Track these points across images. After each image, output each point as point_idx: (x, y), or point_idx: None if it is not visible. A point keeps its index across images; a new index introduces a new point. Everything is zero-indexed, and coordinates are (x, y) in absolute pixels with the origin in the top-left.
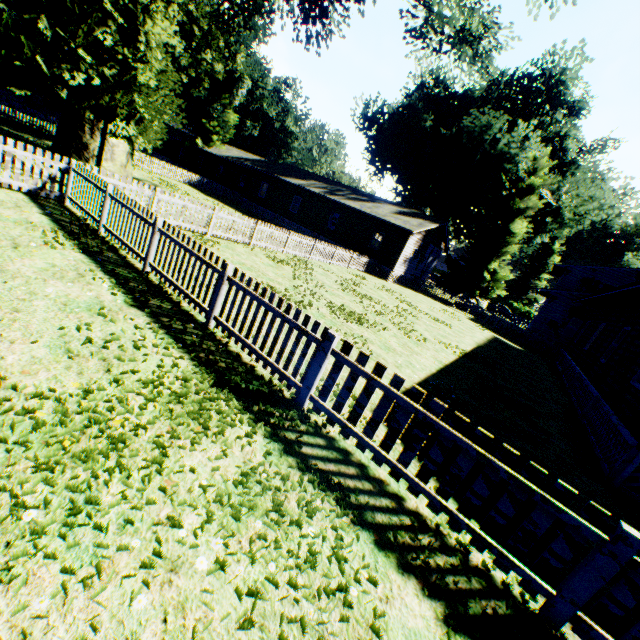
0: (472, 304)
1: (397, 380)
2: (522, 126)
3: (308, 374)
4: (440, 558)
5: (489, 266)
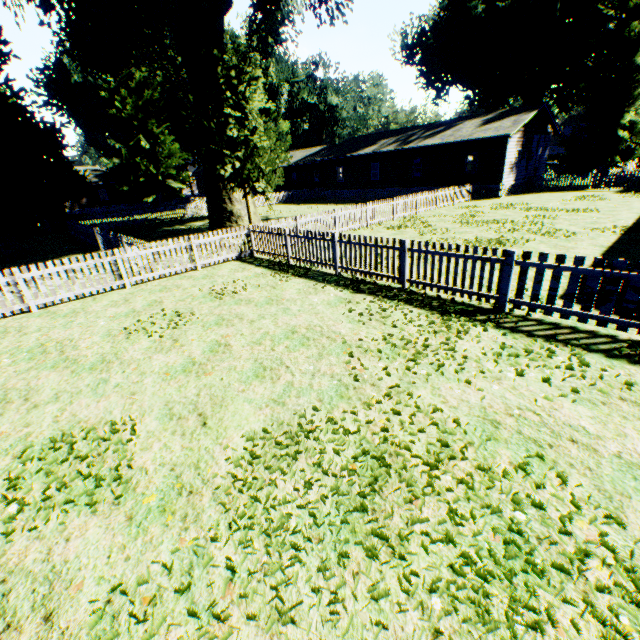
0: (614, 175)
1: (578, 260)
2: None
3: (501, 286)
4: None
5: (622, 121)
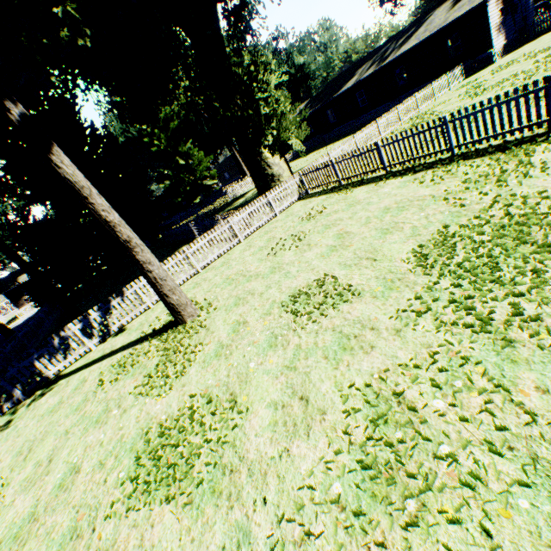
0: None
1: None
2: None
3: (550, 108)
4: None
5: None
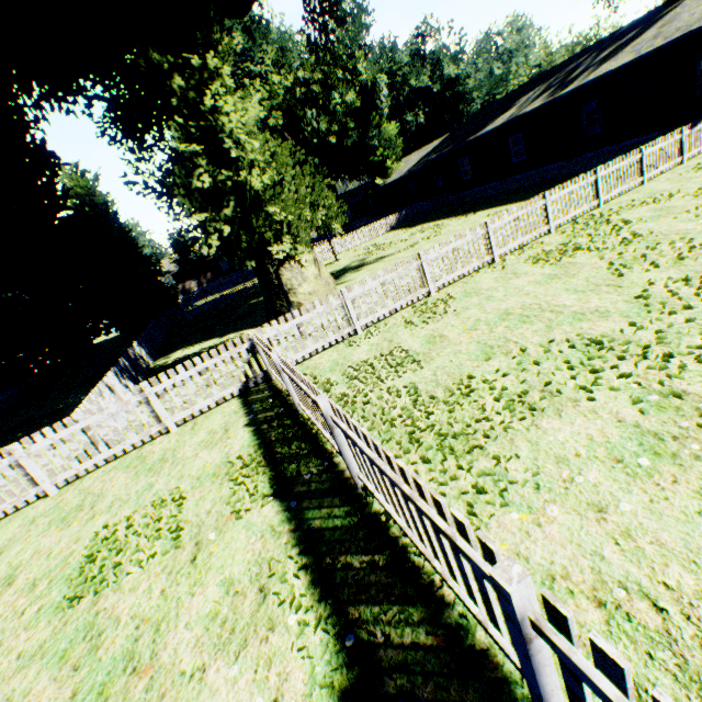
0: None
1: None
2: None
3: None
4: None
5: None
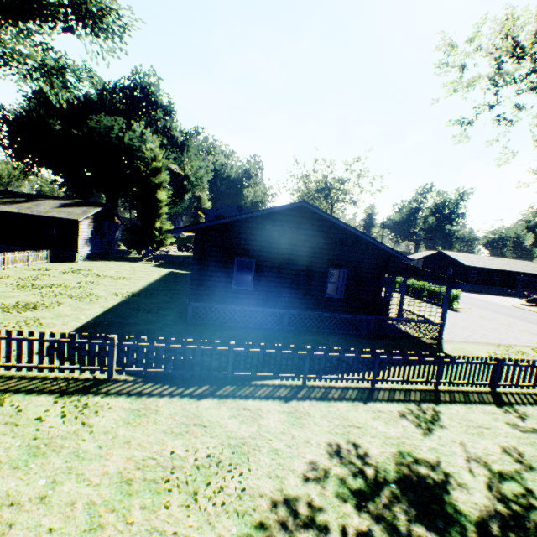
0: (154, 255)
1: (21, 332)
2: (137, 125)
3: None
4: (64, 384)
5: (156, 225)
